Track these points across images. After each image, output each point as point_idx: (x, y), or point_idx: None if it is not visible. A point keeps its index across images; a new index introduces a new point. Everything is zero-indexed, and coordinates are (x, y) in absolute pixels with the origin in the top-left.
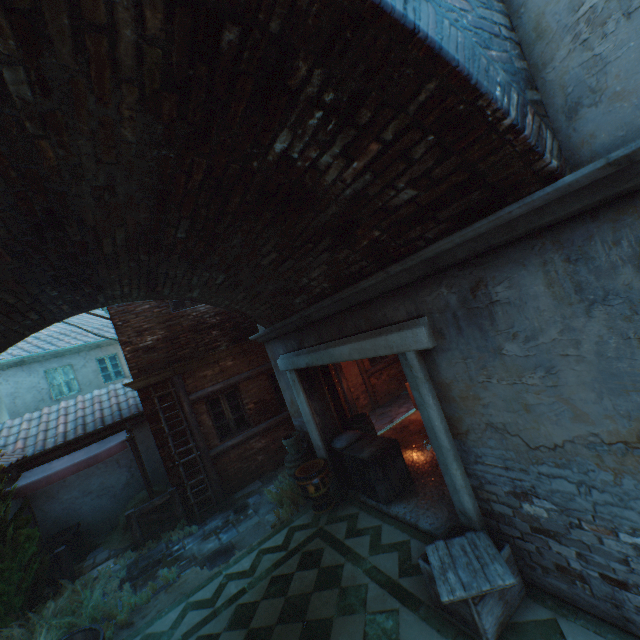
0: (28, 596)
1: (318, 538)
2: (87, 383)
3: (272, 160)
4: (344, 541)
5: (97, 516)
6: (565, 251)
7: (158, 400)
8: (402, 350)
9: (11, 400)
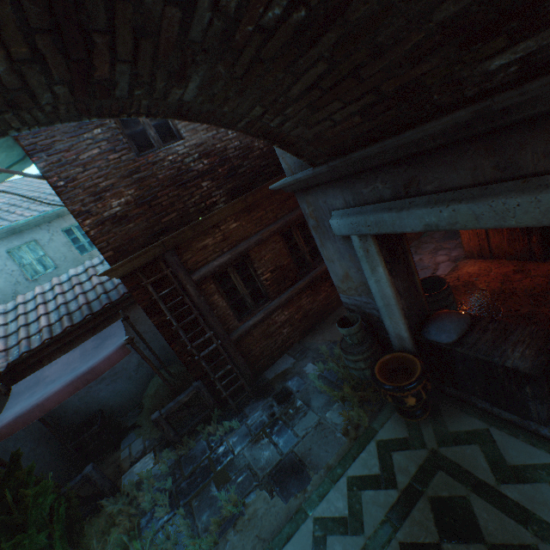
0: (66, 541)
1: (442, 473)
2: (61, 258)
3: None
4: (501, 490)
5: (118, 398)
6: None
7: (152, 288)
8: None
9: None
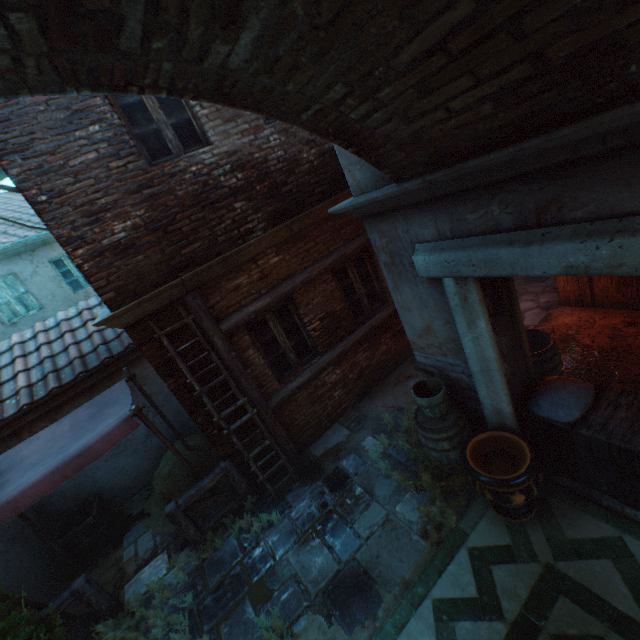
0: None
1: (565, 600)
2: (48, 296)
3: None
4: None
5: (120, 478)
6: None
7: (168, 341)
8: None
9: None
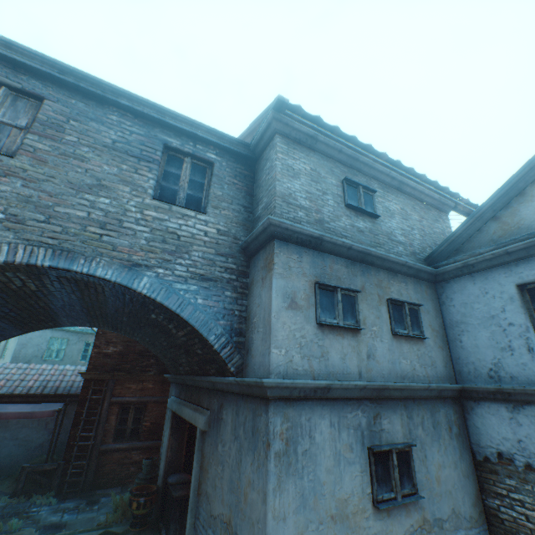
0: None
1: None
2: (70, 356)
3: (153, 318)
4: None
5: (9, 460)
6: (237, 407)
7: (92, 391)
8: (197, 425)
9: (20, 348)
